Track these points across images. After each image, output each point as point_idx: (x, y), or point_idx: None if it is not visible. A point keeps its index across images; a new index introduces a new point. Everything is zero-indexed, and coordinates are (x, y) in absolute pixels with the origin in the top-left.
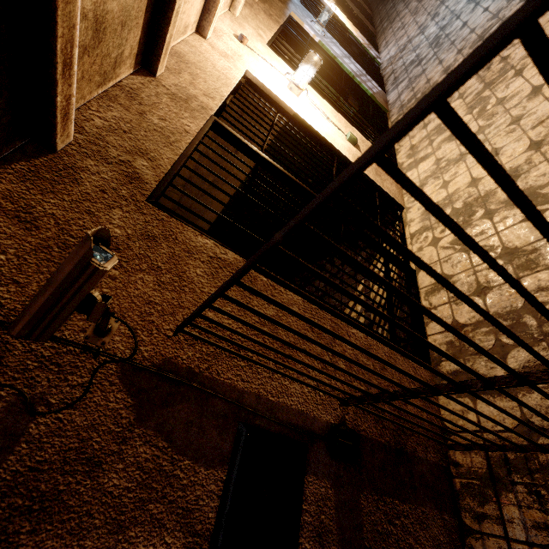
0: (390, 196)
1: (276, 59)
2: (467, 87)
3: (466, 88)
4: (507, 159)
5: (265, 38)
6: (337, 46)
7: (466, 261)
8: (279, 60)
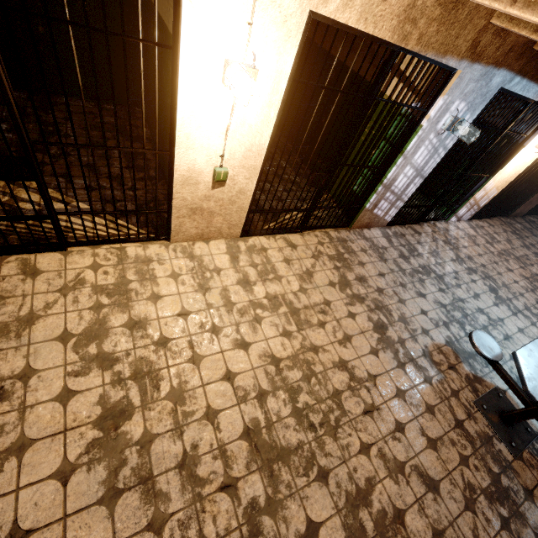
0: (172, 226)
1: (287, 35)
2: (311, 295)
3: (310, 294)
4: (164, 322)
5: (330, 8)
6: (432, 157)
7: (46, 289)
8: (290, 41)
